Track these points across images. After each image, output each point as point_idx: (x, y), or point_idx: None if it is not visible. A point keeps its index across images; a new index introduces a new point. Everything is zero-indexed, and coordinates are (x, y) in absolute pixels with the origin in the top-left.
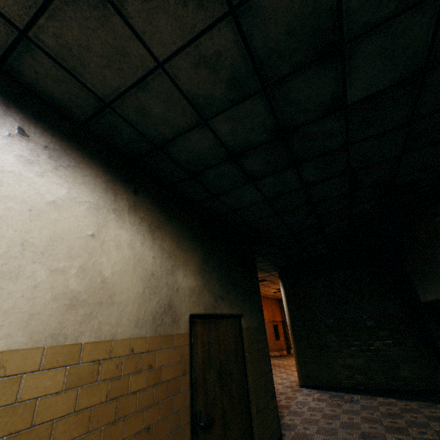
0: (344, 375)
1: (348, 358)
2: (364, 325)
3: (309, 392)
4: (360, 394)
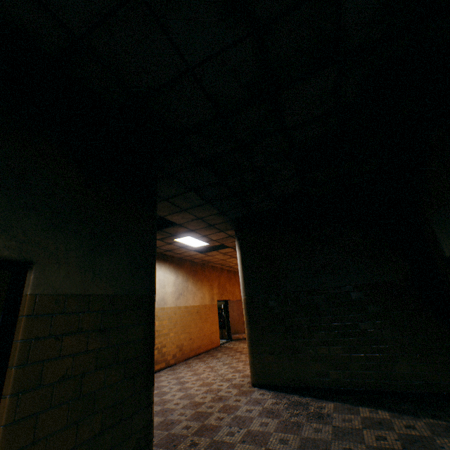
0: (313, 371)
1: (321, 346)
2: (348, 299)
3: (260, 396)
4: (335, 400)
